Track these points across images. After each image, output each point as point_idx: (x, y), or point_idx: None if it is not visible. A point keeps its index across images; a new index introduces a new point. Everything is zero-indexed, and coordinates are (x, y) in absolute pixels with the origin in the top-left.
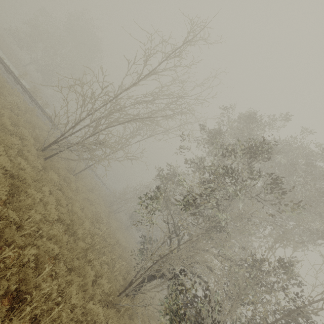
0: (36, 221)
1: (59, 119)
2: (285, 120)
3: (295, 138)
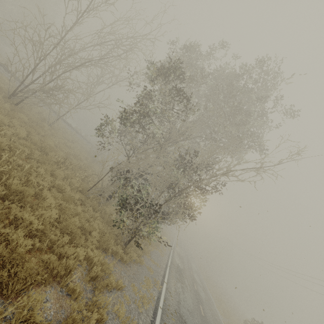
0: (9, 136)
1: (15, 67)
2: (222, 48)
3: (229, 65)
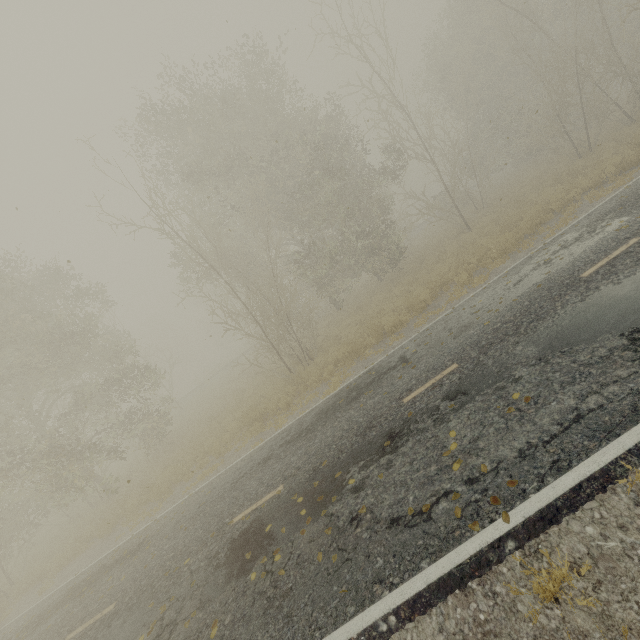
0: None
1: None
2: None
3: None
